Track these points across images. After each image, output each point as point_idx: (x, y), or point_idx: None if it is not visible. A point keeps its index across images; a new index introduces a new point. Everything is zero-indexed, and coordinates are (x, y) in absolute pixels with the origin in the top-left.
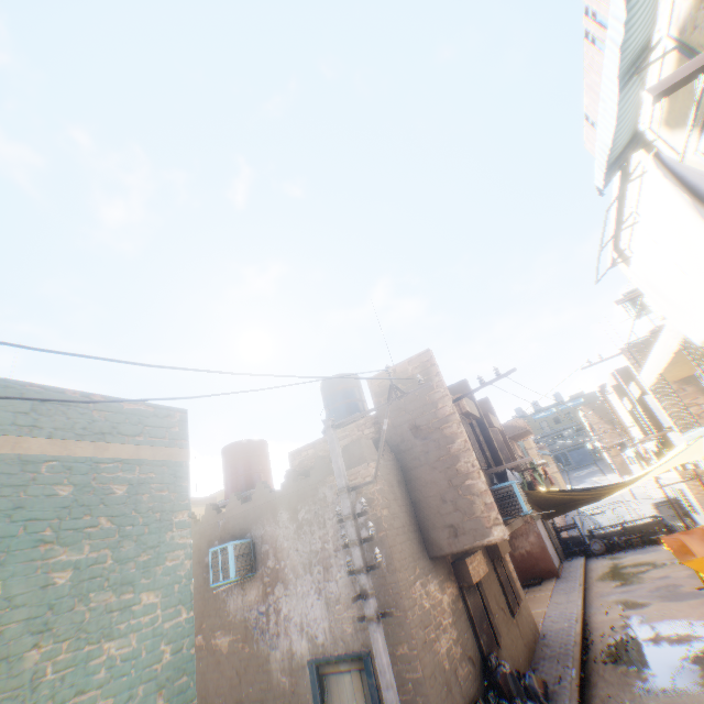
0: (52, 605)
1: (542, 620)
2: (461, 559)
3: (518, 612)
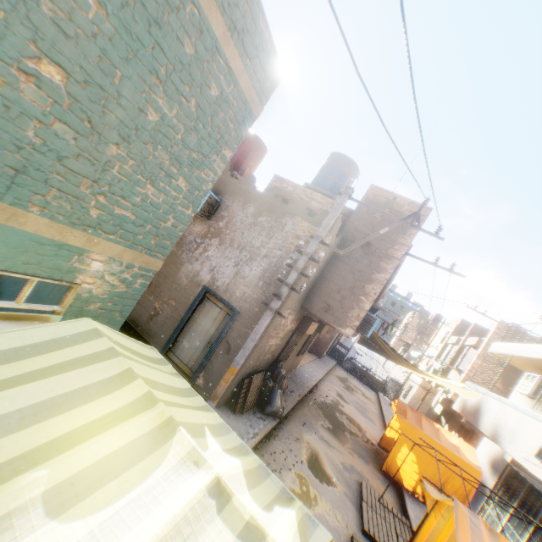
0: (137, 128)
1: (300, 366)
2: (310, 319)
3: (299, 356)
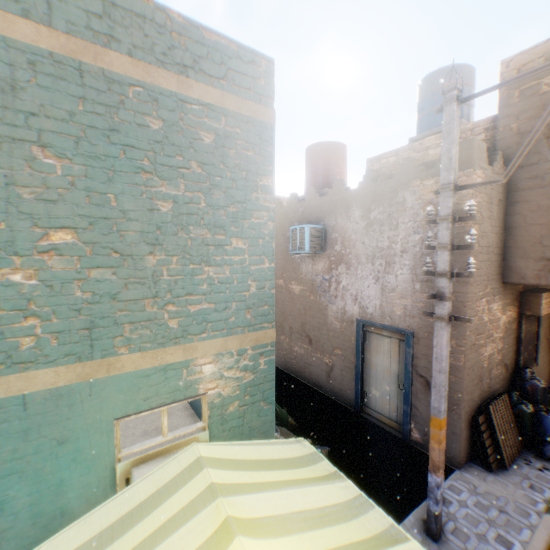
0: (158, 227)
1: None
2: (533, 292)
3: None
